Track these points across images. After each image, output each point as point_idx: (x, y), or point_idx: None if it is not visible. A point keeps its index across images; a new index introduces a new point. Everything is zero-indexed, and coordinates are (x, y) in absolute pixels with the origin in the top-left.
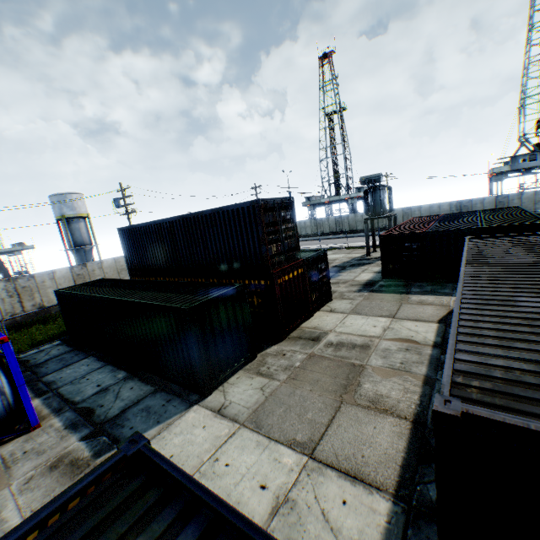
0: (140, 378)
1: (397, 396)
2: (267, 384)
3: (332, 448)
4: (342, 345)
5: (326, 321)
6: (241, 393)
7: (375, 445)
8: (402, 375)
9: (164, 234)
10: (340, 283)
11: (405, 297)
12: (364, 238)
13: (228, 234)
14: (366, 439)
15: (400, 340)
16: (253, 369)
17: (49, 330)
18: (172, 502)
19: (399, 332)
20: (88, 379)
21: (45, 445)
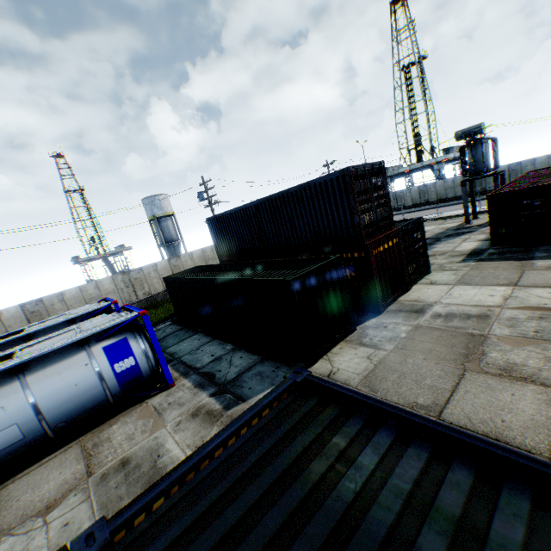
0: (246, 349)
1: (536, 364)
2: (372, 353)
3: (462, 412)
4: (453, 316)
5: (427, 294)
6: (347, 361)
7: (515, 411)
8: (539, 344)
9: (250, 218)
10: (436, 255)
11: (526, 263)
12: (456, 206)
13: (315, 210)
14: (503, 405)
15: (528, 308)
16: (354, 340)
17: (159, 313)
18: (354, 415)
19: (525, 300)
20: (201, 350)
21: (182, 399)
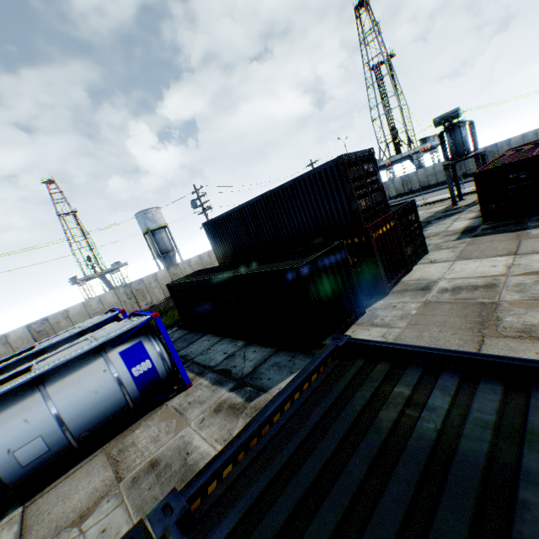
0: (258, 343)
1: None
2: (386, 332)
3: None
4: (460, 289)
5: (429, 272)
6: None
7: None
8: None
9: (247, 217)
10: (430, 236)
11: (521, 233)
12: (440, 191)
13: (312, 201)
14: None
15: (533, 273)
16: (366, 322)
17: (164, 321)
18: (409, 366)
19: (528, 266)
20: (213, 350)
21: (202, 397)
